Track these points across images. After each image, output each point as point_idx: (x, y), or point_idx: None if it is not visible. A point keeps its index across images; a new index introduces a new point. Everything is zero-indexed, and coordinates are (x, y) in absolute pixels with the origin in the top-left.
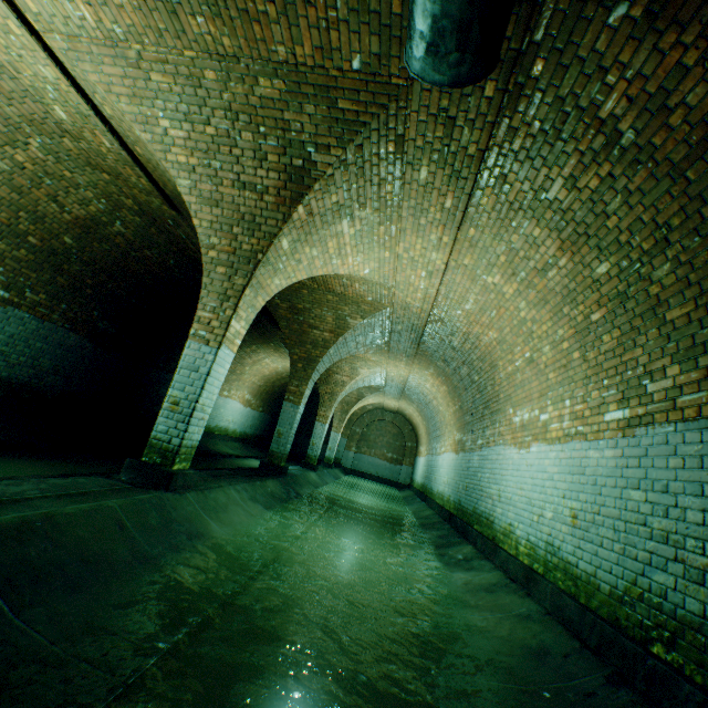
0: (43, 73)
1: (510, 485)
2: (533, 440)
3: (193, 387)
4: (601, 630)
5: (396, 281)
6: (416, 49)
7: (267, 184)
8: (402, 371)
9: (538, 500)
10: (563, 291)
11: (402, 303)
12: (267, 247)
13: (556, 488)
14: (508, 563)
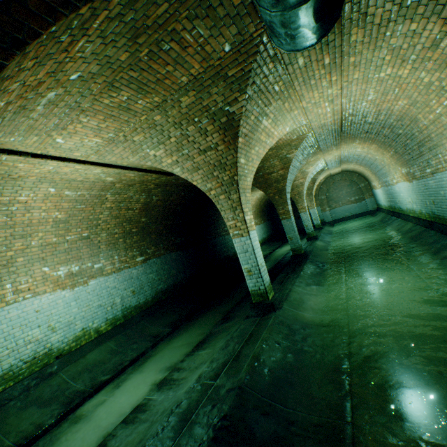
0: (96, 172)
1: None
2: None
3: (251, 260)
4: None
5: (309, 120)
6: (284, 41)
7: (215, 142)
8: (335, 154)
9: None
10: None
11: (318, 126)
12: (235, 171)
13: None
14: None
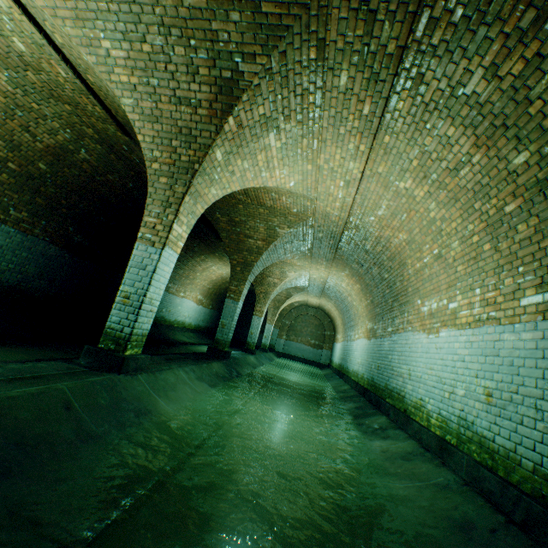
0: None
1: (420, 365)
2: (442, 326)
3: (141, 283)
4: (527, 506)
5: (317, 192)
6: None
7: (200, 97)
8: (322, 273)
9: (448, 379)
10: (475, 187)
11: (322, 213)
12: (202, 157)
13: (468, 368)
14: (421, 434)
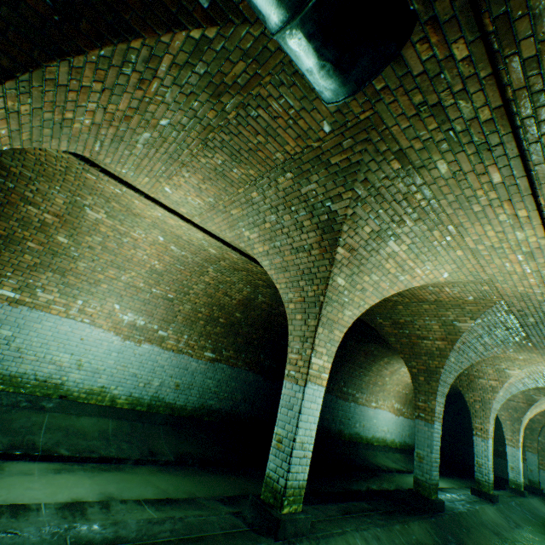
0: (198, 236)
1: None
2: None
3: (289, 425)
4: None
5: (488, 274)
6: (314, 85)
7: (309, 242)
8: None
9: None
10: None
11: (513, 294)
12: (324, 289)
13: None
14: None
